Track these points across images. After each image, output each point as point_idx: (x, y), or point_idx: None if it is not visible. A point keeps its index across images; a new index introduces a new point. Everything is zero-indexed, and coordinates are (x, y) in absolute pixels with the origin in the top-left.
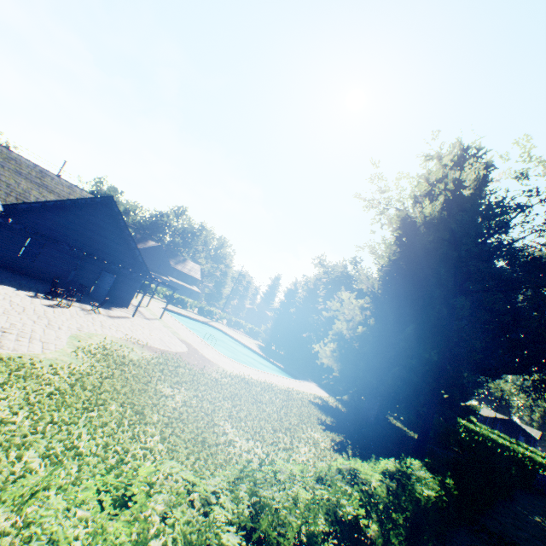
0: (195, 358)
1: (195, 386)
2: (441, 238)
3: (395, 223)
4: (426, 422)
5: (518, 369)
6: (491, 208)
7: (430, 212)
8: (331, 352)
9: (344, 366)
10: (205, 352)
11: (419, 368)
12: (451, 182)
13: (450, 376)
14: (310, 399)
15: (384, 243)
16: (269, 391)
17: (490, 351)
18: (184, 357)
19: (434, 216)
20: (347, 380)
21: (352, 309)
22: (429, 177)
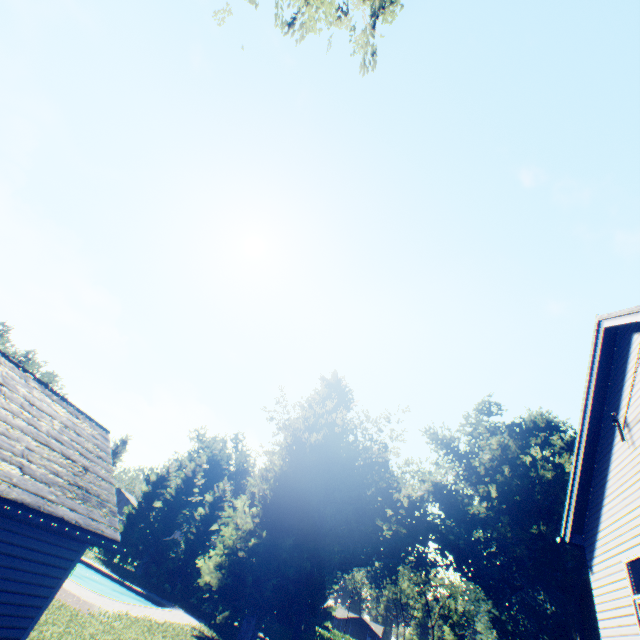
0: (73, 600)
1: (106, 636)
2: (320, 457)
3: (288, 430)
4: (296, 634)
5: (365, 560)
6: (350, 445)
7: (315, 437)
8: (215, 567)
9: (231, 583)
10: (71, 588)
11: (295, 577)
12: (329, 409)
13: (317, 582)
14: (190, 631)
15: (279, 453)
16: (156, 628)
17: (347, 543)
18: (64, 600)
19: (318, 442)
20: (229, 600)
21: (245, 516)
22: (316, 409)
